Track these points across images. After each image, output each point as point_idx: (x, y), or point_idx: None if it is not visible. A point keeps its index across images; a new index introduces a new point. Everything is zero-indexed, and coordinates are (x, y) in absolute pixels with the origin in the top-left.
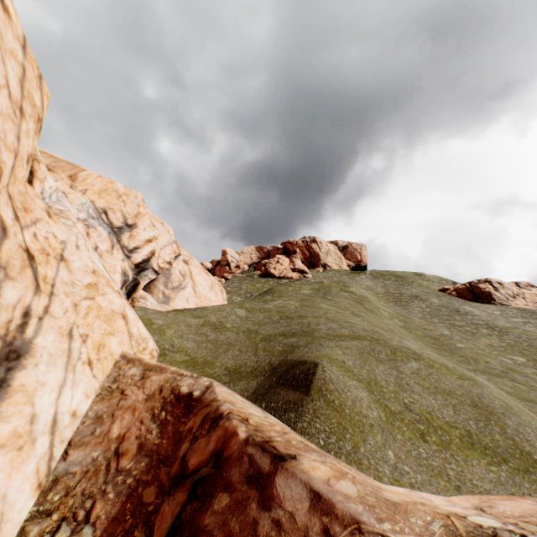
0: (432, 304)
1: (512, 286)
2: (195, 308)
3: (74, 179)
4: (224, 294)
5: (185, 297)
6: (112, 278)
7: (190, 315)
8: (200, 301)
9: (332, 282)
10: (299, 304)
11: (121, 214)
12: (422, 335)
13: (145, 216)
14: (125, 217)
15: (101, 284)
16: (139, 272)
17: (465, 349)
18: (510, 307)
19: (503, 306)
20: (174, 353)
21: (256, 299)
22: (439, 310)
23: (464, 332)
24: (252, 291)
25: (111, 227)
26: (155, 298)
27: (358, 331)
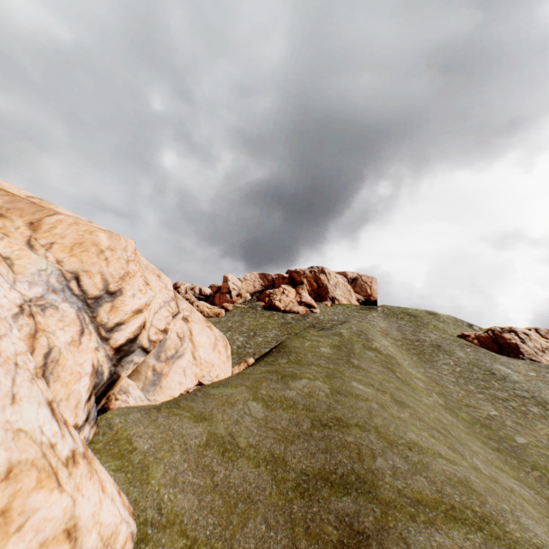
0: (461, 361)
1: (539, 338)
2: (195, 392)
3: (35, 228)
4: (228, 350)
5: (182, 368)
6: (63, 420)
7: (187, 418)
8: (201, 369)
9: (352, 334)
10: (330, 389)
11: (100, 277)
12: (469, 419)
13: (136, 274)
14: (106, 281)
15: (23, 493)
16: (121, 358)
17: (529, 448)
18: (542, 365)
19: (534, 363)
20: (160, 532)
21: (268, 362)
22: (471, 370)
23: (512, 411)
24: (255, 328)
25: (83, 299)
26: (142, 378)
27: (442, 484)
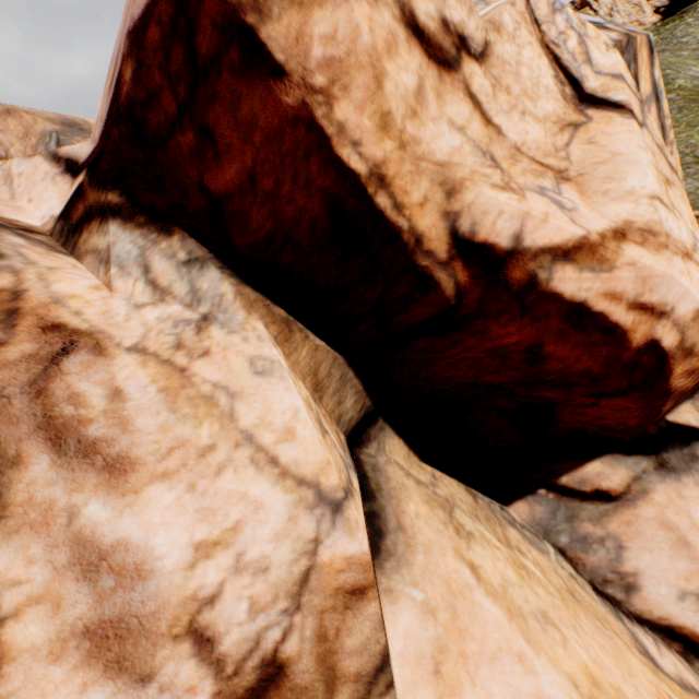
0: None
1: None
2: None
3: None
4: None
5: None
6: None
7: None
8: None
9: None
10: None
11: None
12: None
13: None
14: None
15: None
16: None
17: None
18: None
19: None
20: None
21: None
22: None
23: None
24: None
25: None
26: None
27: None
